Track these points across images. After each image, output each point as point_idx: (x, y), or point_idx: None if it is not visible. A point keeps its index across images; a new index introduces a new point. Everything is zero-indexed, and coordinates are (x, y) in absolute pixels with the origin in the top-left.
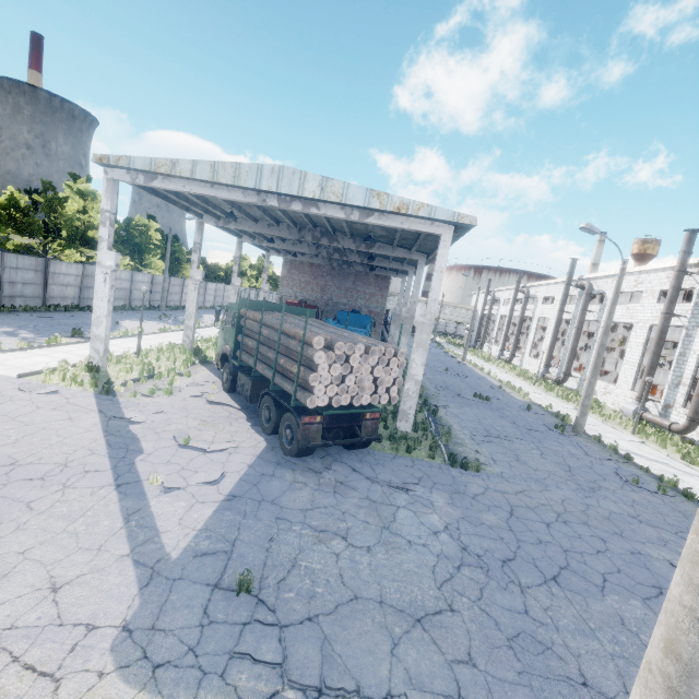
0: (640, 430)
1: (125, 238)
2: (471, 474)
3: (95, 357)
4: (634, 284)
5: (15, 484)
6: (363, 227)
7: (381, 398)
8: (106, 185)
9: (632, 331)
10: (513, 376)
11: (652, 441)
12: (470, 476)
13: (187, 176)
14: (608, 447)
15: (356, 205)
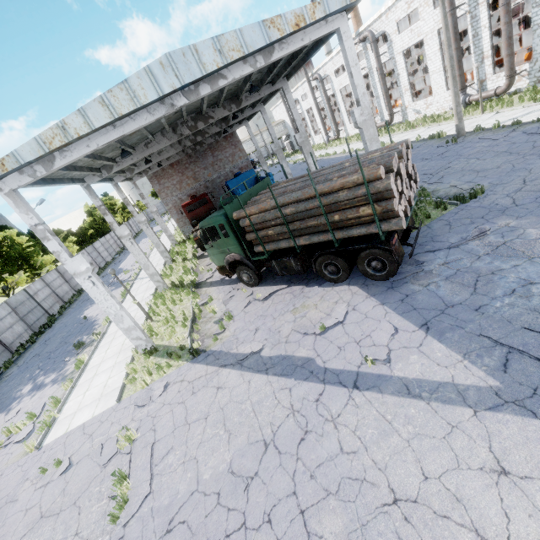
0: (484, 108)
1: (2, 260)
2: (482, 198)
3: (141, 344)
4: (406, 7)
5: (303, 452)
6: (235, 84)
7: (414, 189)
8: (11, 201)
9: (425, 46)
10: (357, 142)
11: (499, 108)
12: (485, 199)
13: (86, 132)
14: (493, 128)
15: (258, 48)
